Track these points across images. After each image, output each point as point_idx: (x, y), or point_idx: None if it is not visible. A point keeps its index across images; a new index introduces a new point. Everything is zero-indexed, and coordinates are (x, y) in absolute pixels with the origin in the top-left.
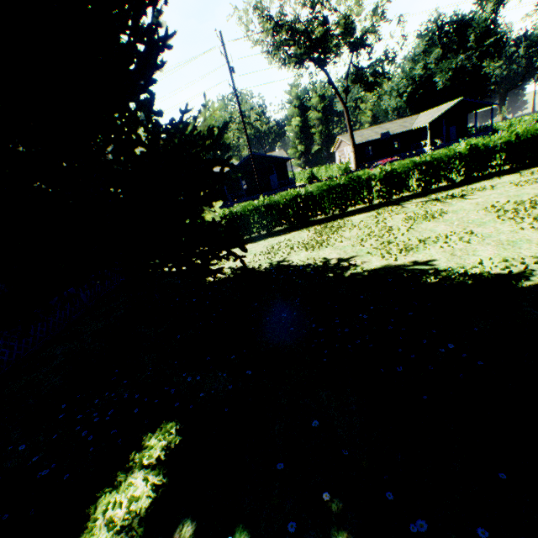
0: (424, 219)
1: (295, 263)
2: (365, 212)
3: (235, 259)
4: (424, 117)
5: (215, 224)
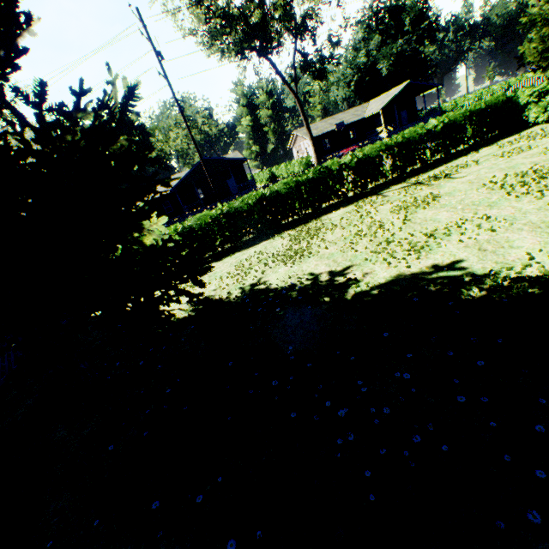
0: (417, 207)
1: (274, 285)
2: (342, 207)
3: (190, 299)
4: (375, 104)
5: (155, 250)
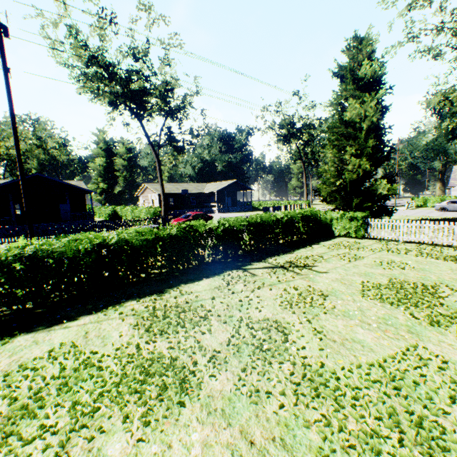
0: (313, 307)
1: None
2: (204, 276)
3: None
4: (212, 186)
5: None
